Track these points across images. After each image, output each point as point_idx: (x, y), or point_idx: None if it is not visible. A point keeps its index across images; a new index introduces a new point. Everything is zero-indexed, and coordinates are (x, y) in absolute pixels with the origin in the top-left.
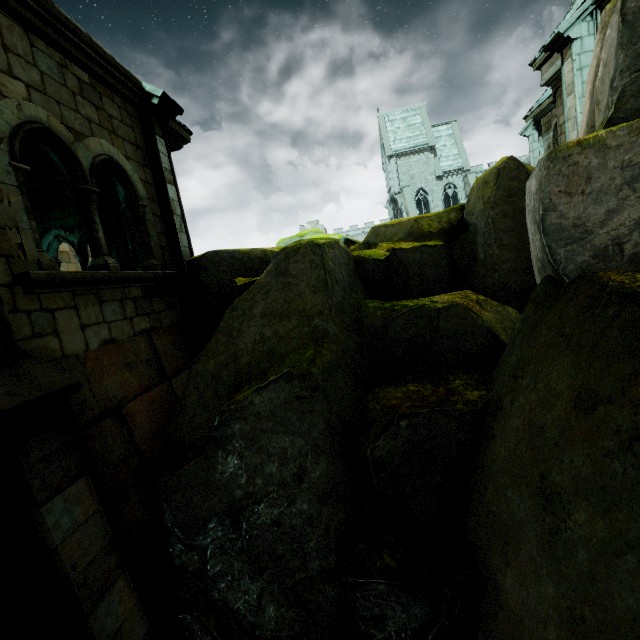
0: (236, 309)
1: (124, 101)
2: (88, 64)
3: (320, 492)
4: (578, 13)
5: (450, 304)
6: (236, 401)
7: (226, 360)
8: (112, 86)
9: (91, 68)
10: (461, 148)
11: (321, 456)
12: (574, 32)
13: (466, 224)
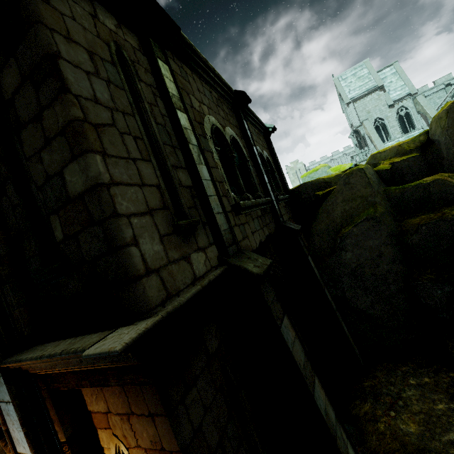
0: (328, 202)
1: (261, 134)
2: (256, 126)
3: (390, 260)
4: None
5: (434, 180)
6: (345, 232)
7: (329, 222)
8: (259, 130)
9: (257, 127)
10: (405, 79)
11: (387, 246)
12: None
13: (431, 140)
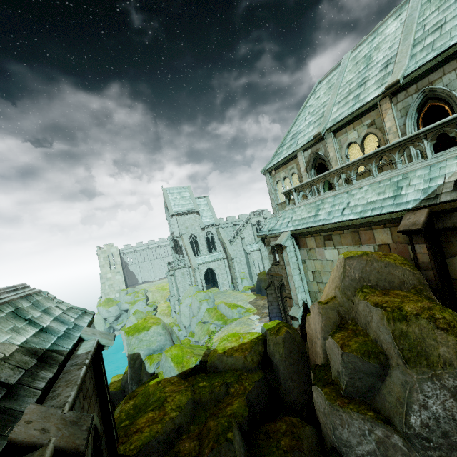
0: None
1: None
2: None
3: None
4: (287, 237)
5: (294, 453)
6: None
7: None
8: None
9: None
10: (213, 212)
11: None
12: (286, 244)
13: (266, 350)
